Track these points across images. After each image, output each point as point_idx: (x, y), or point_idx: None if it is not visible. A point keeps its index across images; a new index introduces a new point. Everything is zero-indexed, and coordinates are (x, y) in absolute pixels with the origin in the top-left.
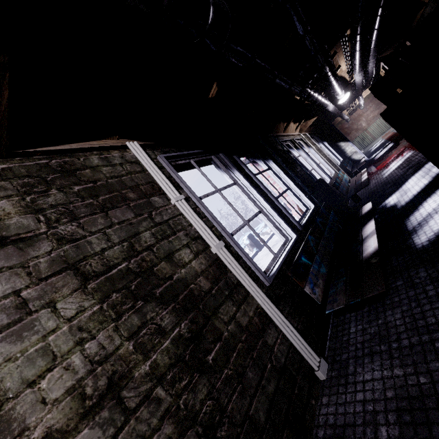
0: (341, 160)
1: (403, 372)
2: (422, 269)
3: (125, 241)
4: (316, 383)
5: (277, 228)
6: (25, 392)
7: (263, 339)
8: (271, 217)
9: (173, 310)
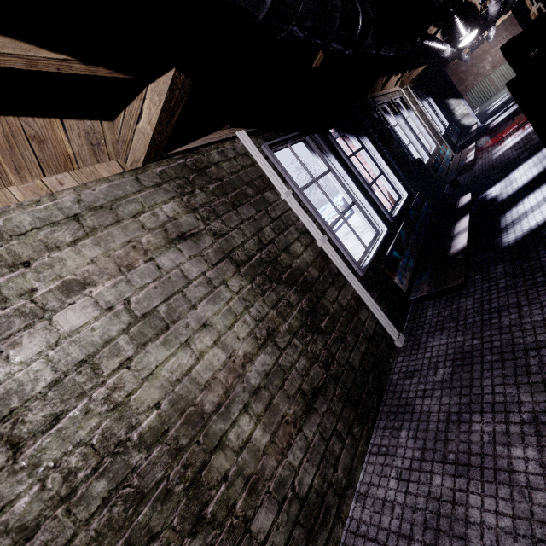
0: (446, 126)
1: (463, 339)
2: (501, 265)
3: (255, 236)
4: (394, 349)
5: (369, 221)
6: (228, 332)
7: (358, 317)
8: (364, 208)
9: (296, 291)
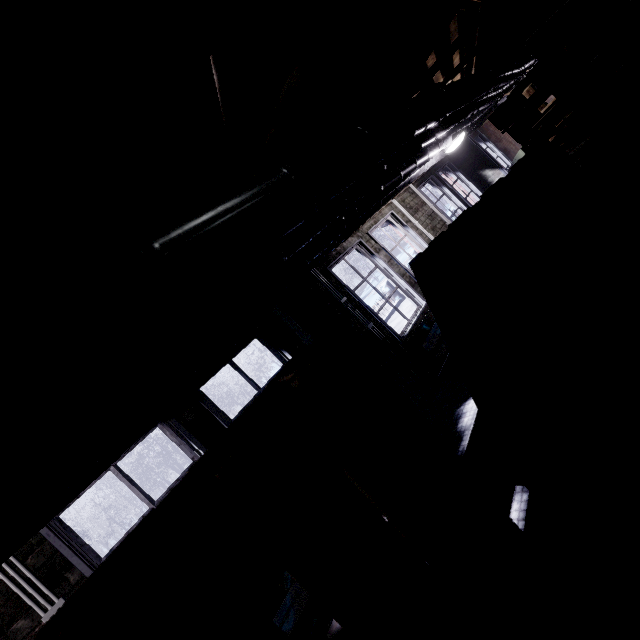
0: None
1: None
2: None
3: None
4: None
5: None
6: None
7: None
8: None
9: None
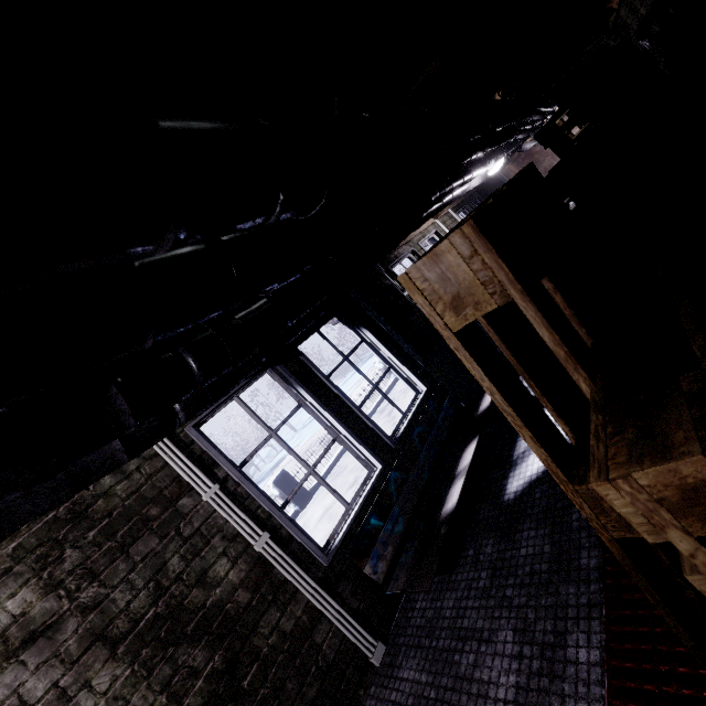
0: None
1: (426, 680)
2: (492, 541)
3: (151, 581)
4: (370, 669)
5: (358, 458)
6: None
7: (311, 640)
8: (350, 444)
9: (207, 644)
